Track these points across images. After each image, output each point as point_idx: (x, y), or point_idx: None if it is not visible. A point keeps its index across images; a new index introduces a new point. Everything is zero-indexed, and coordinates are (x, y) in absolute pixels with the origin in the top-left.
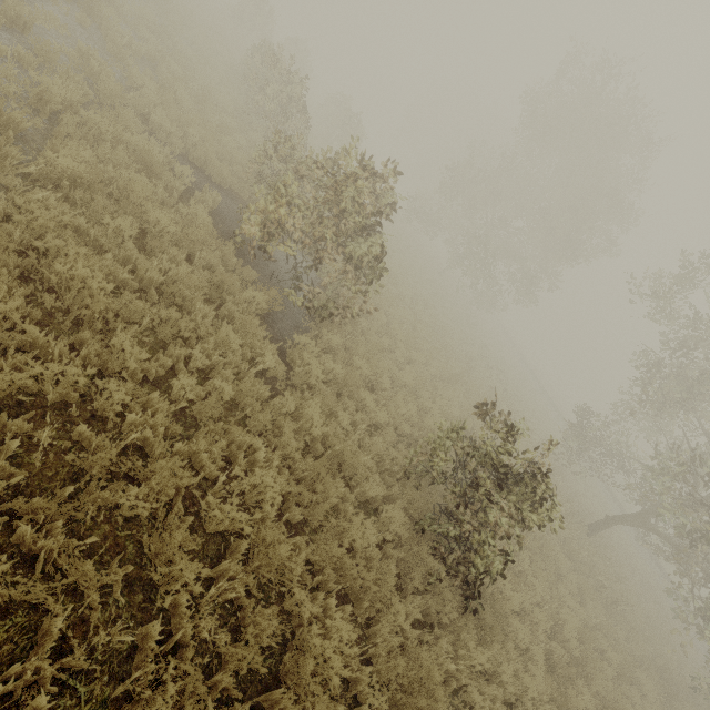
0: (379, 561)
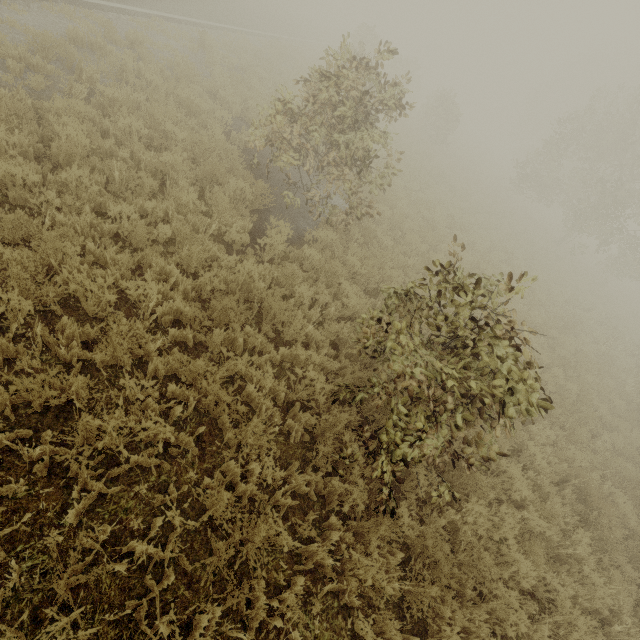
0: (276, 414)
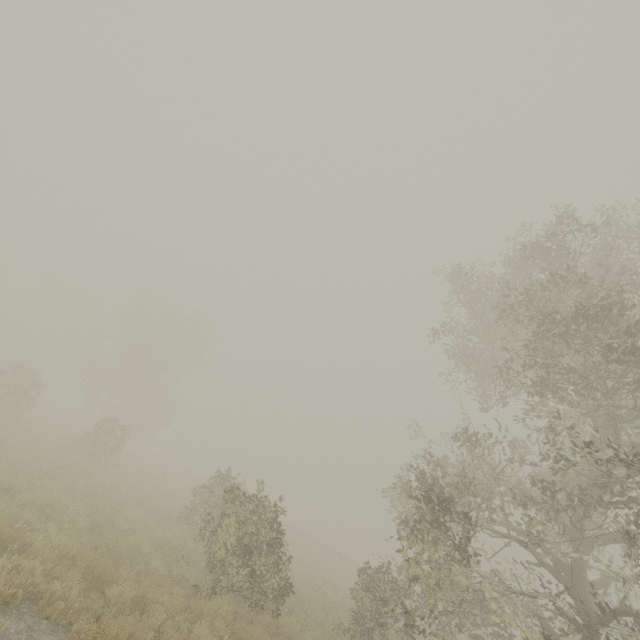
0: None
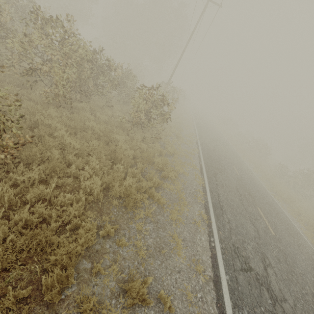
0: None
